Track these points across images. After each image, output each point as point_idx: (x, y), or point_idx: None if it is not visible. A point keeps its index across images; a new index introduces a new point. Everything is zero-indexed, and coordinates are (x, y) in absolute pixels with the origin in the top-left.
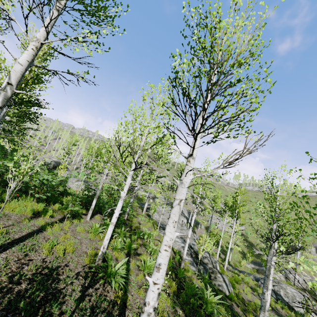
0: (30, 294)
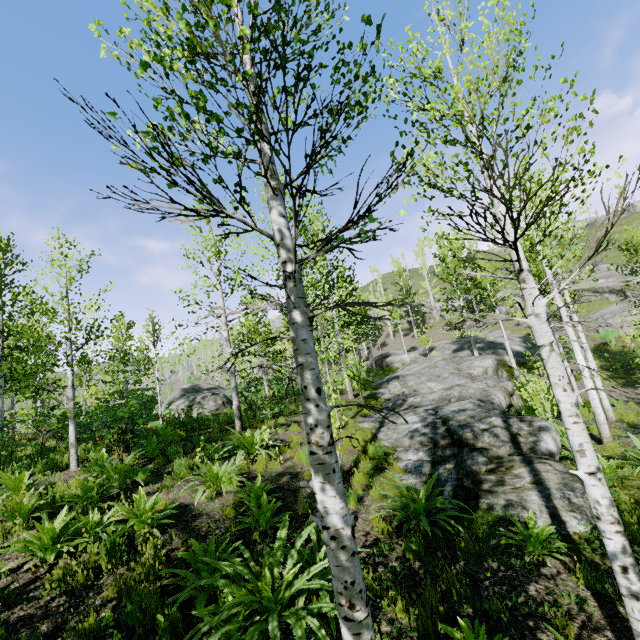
0: None
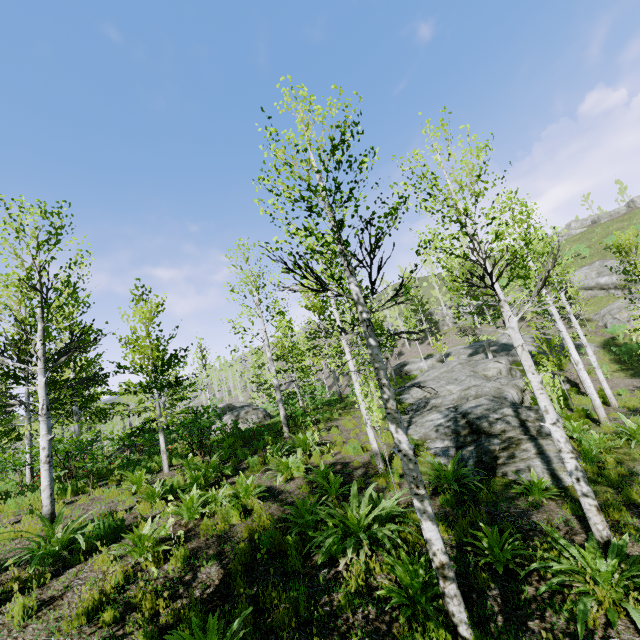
0: None
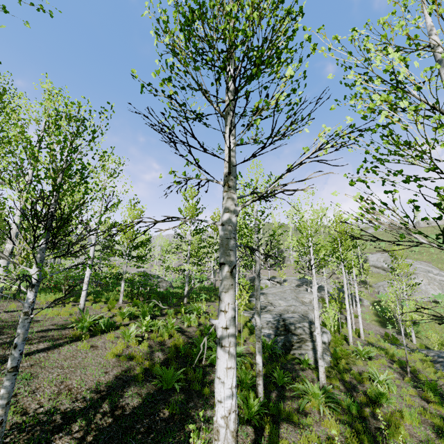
0: (0, 326)
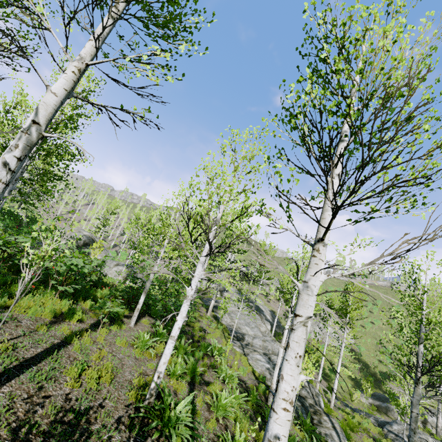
0: None
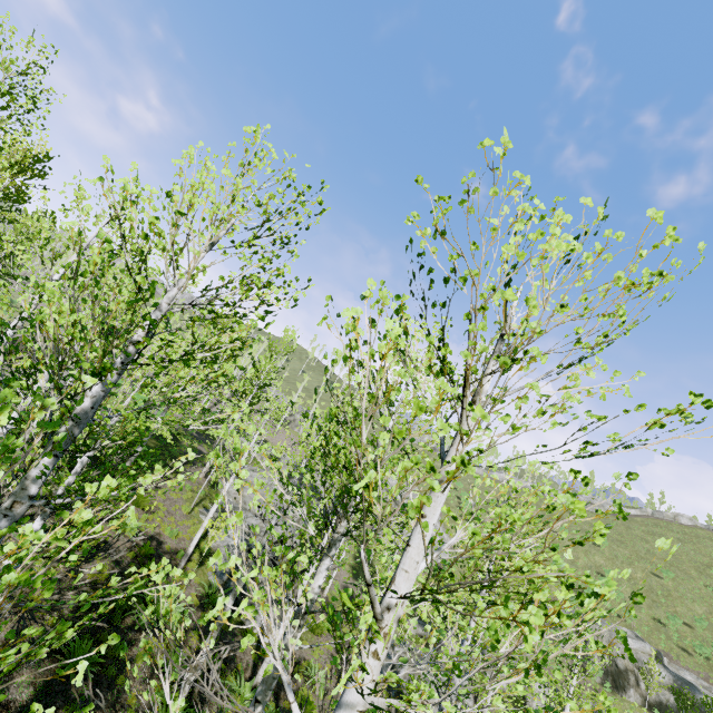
0: None
